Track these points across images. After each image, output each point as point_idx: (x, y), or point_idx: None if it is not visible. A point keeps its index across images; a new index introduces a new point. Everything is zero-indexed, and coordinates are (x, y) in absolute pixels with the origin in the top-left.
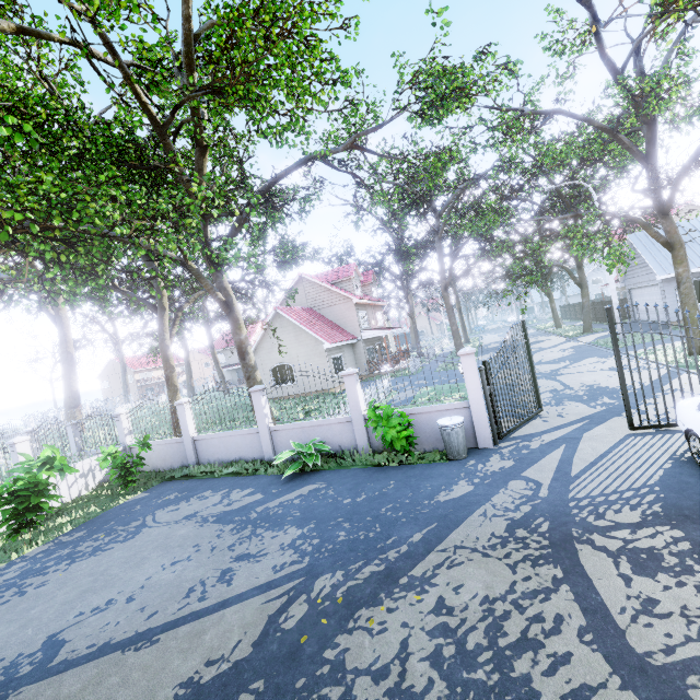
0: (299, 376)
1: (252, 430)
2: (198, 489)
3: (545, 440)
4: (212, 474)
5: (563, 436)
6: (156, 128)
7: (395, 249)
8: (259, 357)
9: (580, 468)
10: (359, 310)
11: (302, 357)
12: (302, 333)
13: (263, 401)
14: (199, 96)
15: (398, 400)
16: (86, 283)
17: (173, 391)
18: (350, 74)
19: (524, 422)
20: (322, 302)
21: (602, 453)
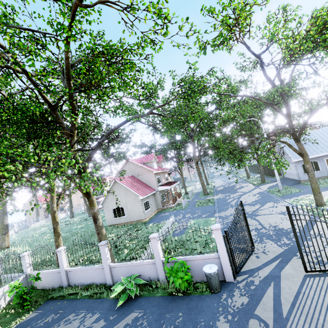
0: (127, 213)
1: (99, 266)
2: (66, 311)
3: (261, 276)
4: (76, 294)
5: (270, 274)
6: (50, 107)
7: (172, 145)
8: (106, 203)
9: (287, 309)
10: (156, 176)
11: (128, 203)
12: (128, 191)
13: (106, 251)
14: (73, 93)
15: (178, 231)
16: (2, 198)
17: (57, 236)
18: (150, 84)
19: (247, 259)
20: (138, 172)
21: (295, 293)
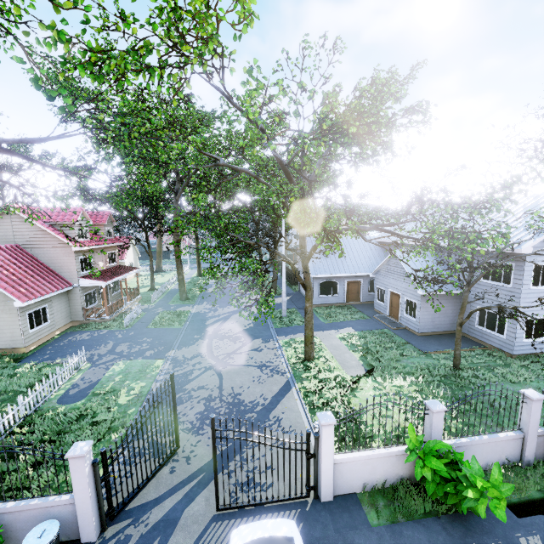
0: None
1: None
2: None
3: (150, 523)
4: None
5: (168, 515)
6: None
7: (137, 197)
8: None
9: None
10: (81, 255)
11: None
12: None
13: None
14: None
15: (78, 388)
16: None
17: None
18: None
19: (152, 477)
20: (34, 241)
21: None
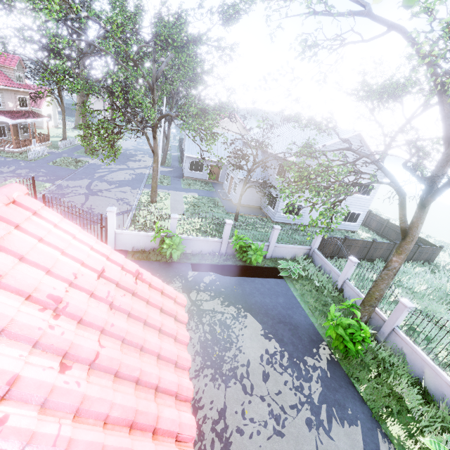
0: None
1: None
2: None
3: None
4: None
5: None
6: None
7: (47, 49)
8: None
9: None
10: None
11: None
12: None
13: None
14: None
15: None
16: None
17: None
18: None
19: None
20: None
21: None
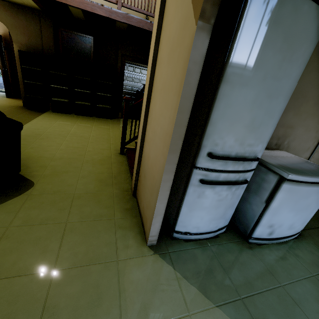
0: None
1: None
2: None
3: None
4: None
5: None
6: None
7: None
8: None
9: None
10: None
11: None
12: None
13: None
14: None
15: None
16: None
17: None
18: None
19: None
20: None
21: None
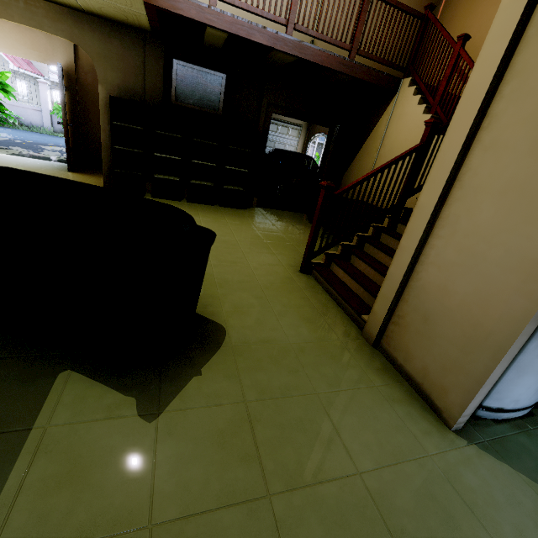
0: None
1: None
2: None
3: None
4: None
5: None
6: None
7: None
8: None
9: None
10: None
11: None
12: None
13: None
14: None
15: None
16: None
17: None
18: None
19: None
20: None
21: None
